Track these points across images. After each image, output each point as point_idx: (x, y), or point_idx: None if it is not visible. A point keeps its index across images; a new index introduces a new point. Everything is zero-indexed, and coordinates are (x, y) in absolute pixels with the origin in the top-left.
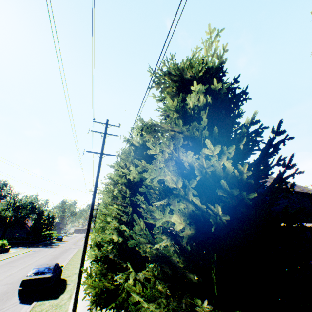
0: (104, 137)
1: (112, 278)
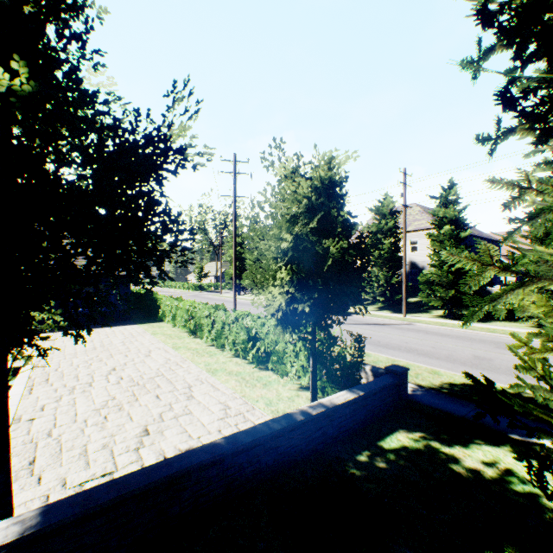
0: (405, 189)
1: (446, 290)
